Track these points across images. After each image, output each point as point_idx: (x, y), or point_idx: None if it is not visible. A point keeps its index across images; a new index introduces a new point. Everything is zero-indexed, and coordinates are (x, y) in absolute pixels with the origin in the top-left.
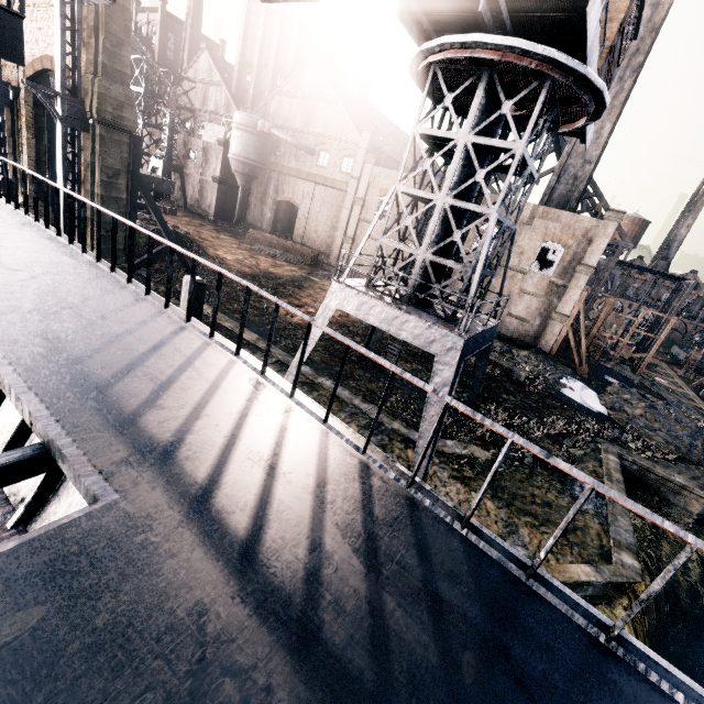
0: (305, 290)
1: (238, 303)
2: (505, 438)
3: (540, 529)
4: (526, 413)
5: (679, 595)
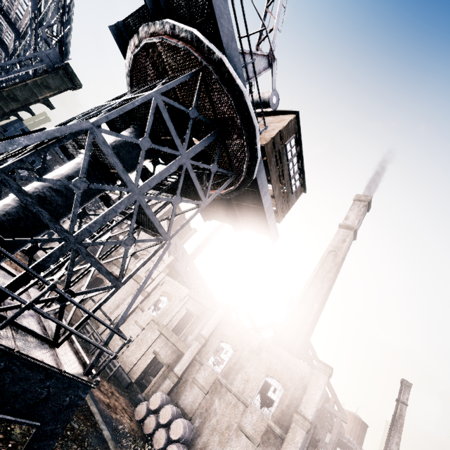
0: None
1: None
2: None
3: None
4: None
5: None
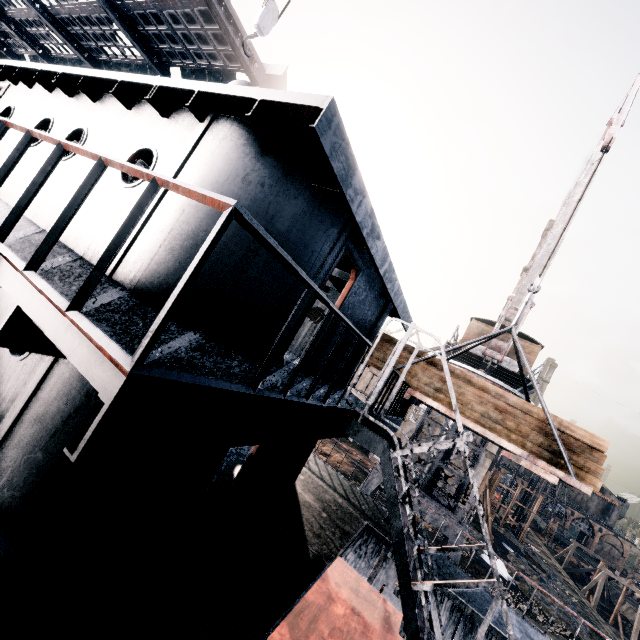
0: None
1: None
2: None
3: None
4: None
5: None
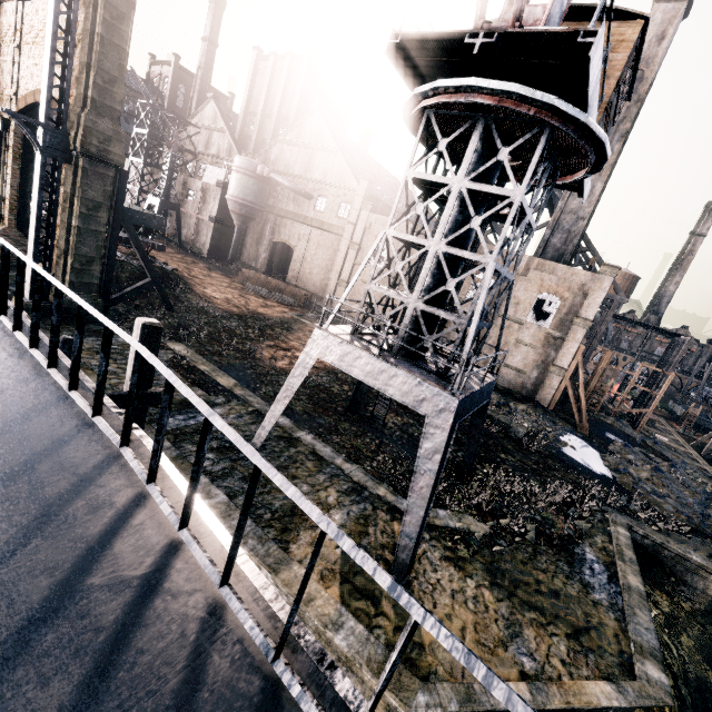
0: (294, 333)
1: (219, 344)
2: (504, 507)
3: (548, 629)
4: (526, 475)
5: (707, 703)
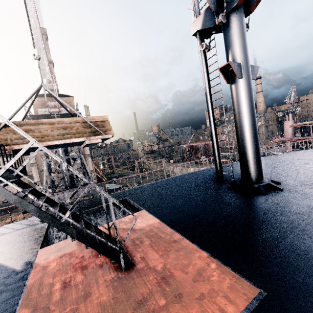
0: None
1: None
2: None
3: None
4: None
5: None
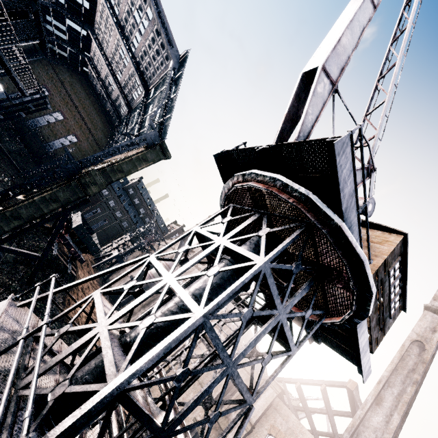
0: None
1: None
2: None
3: None
4: None
5: None
